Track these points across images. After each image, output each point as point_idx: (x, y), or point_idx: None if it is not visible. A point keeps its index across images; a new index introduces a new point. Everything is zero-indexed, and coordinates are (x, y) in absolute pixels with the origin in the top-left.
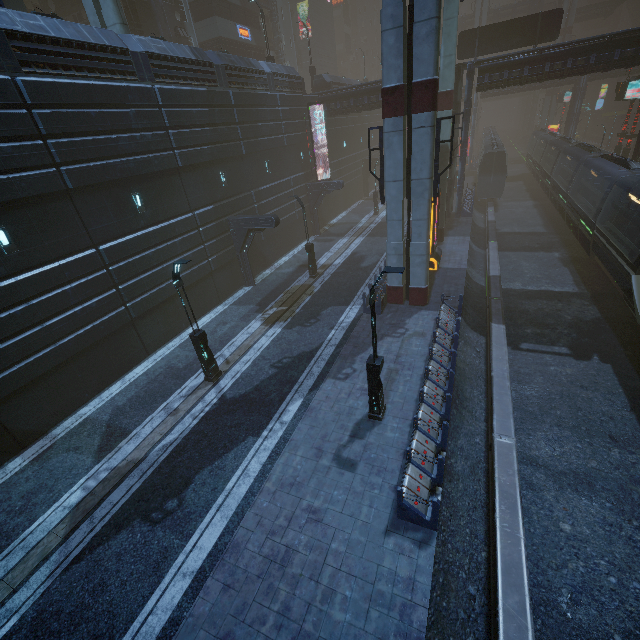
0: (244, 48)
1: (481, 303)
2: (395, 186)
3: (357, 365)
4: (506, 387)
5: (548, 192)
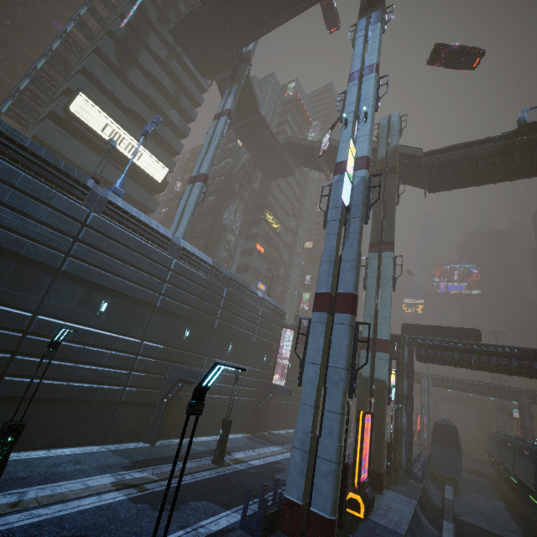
0: None
1: None
2: (313, 368)
3: None
4: None
5: (518, 494)
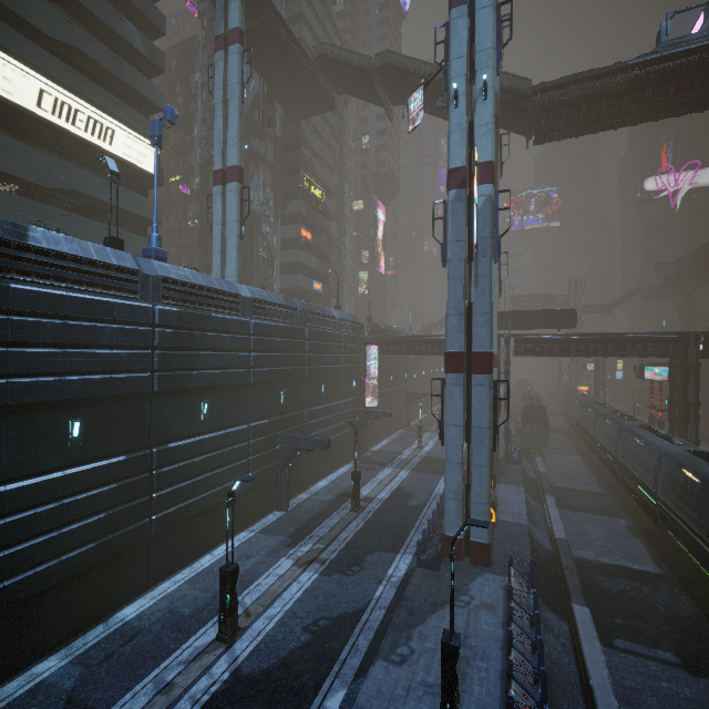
0: (315, 295)
1: (552, 572)
2: (455, 430)
3: (415, 643)
4: (614, 707)
5: (594, 450)
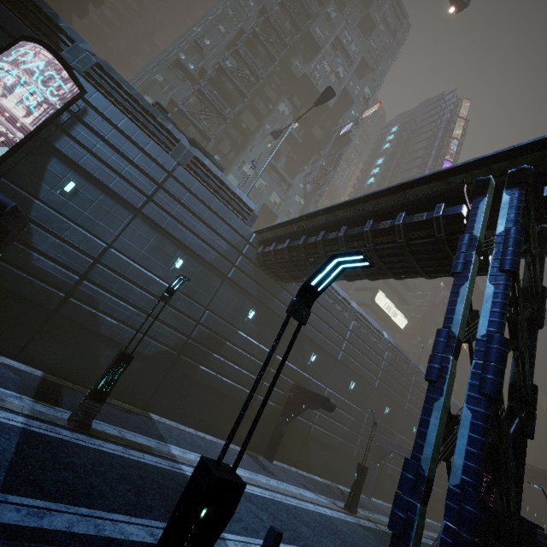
0: None
1: None
2: None
3: None
4: None
5: None
